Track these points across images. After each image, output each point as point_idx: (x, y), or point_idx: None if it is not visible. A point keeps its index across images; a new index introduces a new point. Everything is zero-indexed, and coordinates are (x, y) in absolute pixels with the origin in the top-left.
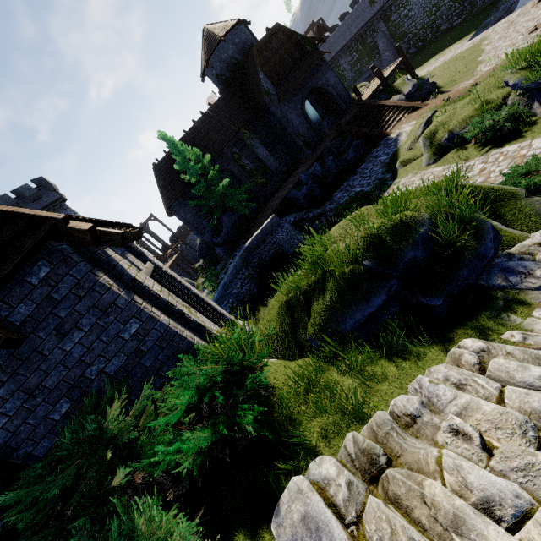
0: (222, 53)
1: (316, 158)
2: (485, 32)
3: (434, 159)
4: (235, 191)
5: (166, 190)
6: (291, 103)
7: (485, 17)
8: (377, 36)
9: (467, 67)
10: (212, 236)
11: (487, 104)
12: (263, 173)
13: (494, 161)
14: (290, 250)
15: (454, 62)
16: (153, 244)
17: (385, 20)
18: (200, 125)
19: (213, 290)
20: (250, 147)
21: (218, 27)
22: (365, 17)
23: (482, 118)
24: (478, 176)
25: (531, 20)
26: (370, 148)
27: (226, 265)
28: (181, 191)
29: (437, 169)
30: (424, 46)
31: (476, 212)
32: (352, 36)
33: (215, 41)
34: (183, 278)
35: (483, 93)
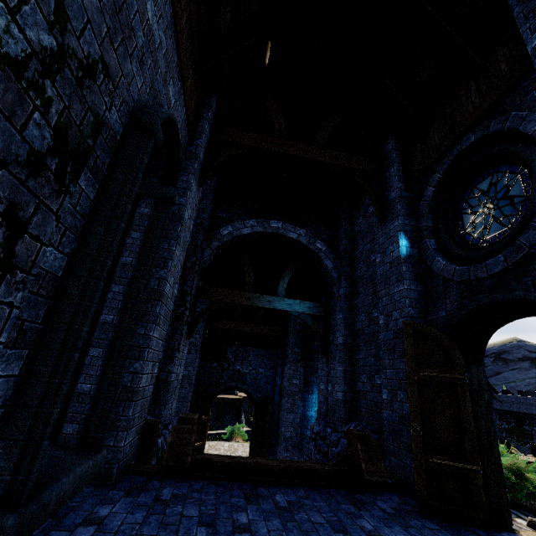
0: None
1: None
2: None
3: None
4: None
5: None
6: None
7: None
8: None
9: None
10: None
11: None
12: None
13: None
14: None
15: None
16: None
17: None
18: None
19: None
20: None
21: None
22: (531, 409)
23: None
24: None
25: None
26: None
27: None
28: None
29: None
30: None
31: None
32: (510, 410)
33: None
34: (243, 414)
35: None
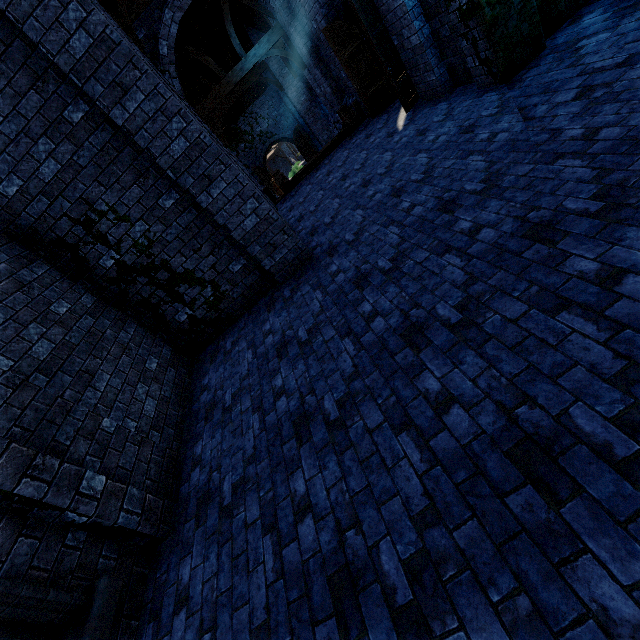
0: None
1: None
2: None
3: None
4: None
5: None
6: None
7: None
8: None
9: None
10: None
11: None
12: None
13: None
14: None
15: None
16: None
17: None
18: None
19: None
20: None
21: None
22: None
23: None
24: None
25: None
26: None
27: None
28: None
29: None
30: None
31: None
32: None
33: None
34: (290, 158)
35: None
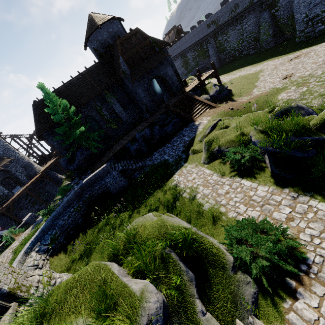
0: (99, 36)
1: (149, 123)
2: (263, 66)
3: (208, 161)
4: (90, 134)
5: (39, 123)
6: (140, 82)
7: (265, 56)
8: (209, 46)
9: (249, 86)
10: (67, 163)
11: (243, 135)
12: (117, 122)
13: (235, 189)
14: (114, 191)
15: (244, 79)
16: (42, 146)
17: (214, 38)
18: (75, 81)
19: (49, 214)
20: (110, 103)
21: (99, 17)
22: (204, 33)
23: (236, 150)
24: (224, 197)
25: (285, 70)
26: (183, 126)
27: (72, 187)
28: (51, 126)
29: (207, 171)
30: (234, 60)
31: (190, 282)
32: (196, 42)
33: (95, 26)
34: (57, 175)
35: (244, 123)
